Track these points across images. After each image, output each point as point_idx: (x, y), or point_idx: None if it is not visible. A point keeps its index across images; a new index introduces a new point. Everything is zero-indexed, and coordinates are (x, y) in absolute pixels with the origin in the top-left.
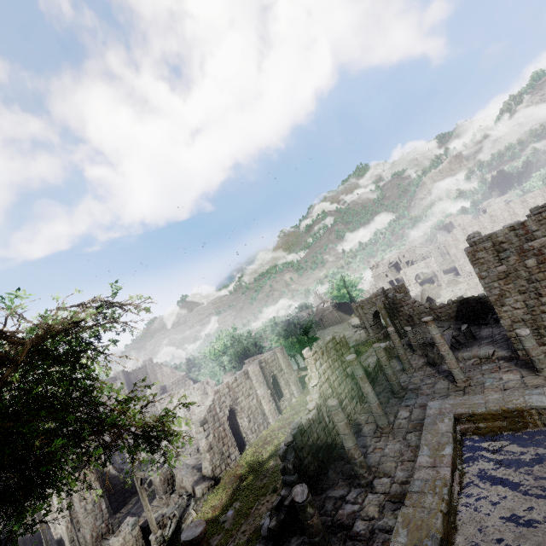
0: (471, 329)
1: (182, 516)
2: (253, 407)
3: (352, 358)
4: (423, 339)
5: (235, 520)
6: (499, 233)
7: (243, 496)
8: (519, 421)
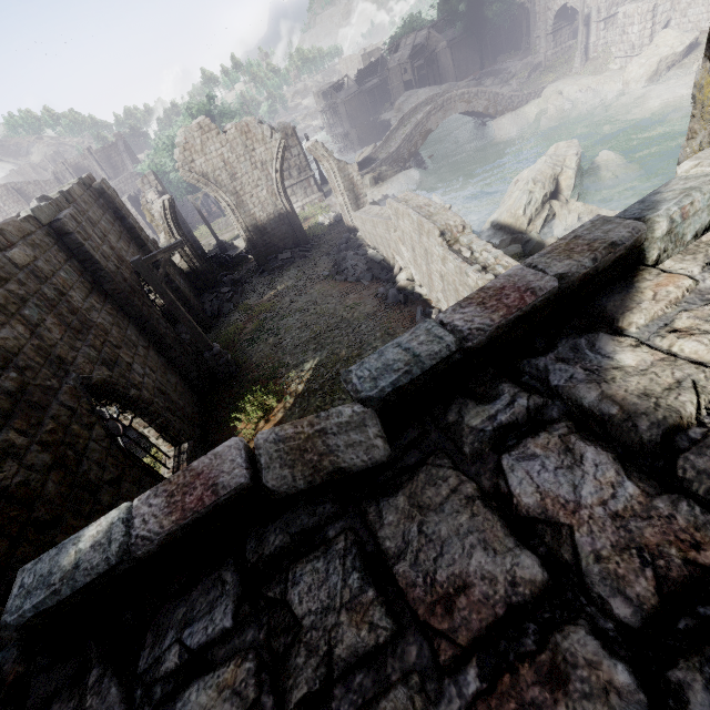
0: None
1: None
2: None
3: None
4: None
5: None
6: None
7: None
8: None
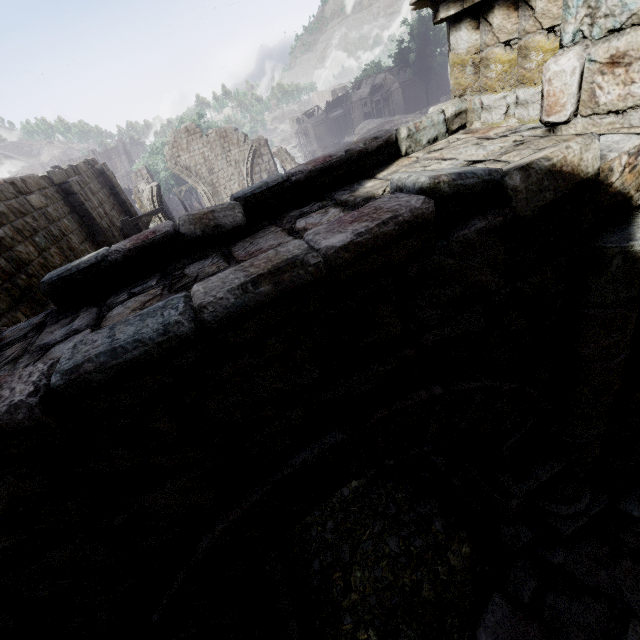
0: None
1: None
2: None
3: None
4: None
5: None
6: None
7: None
8: None
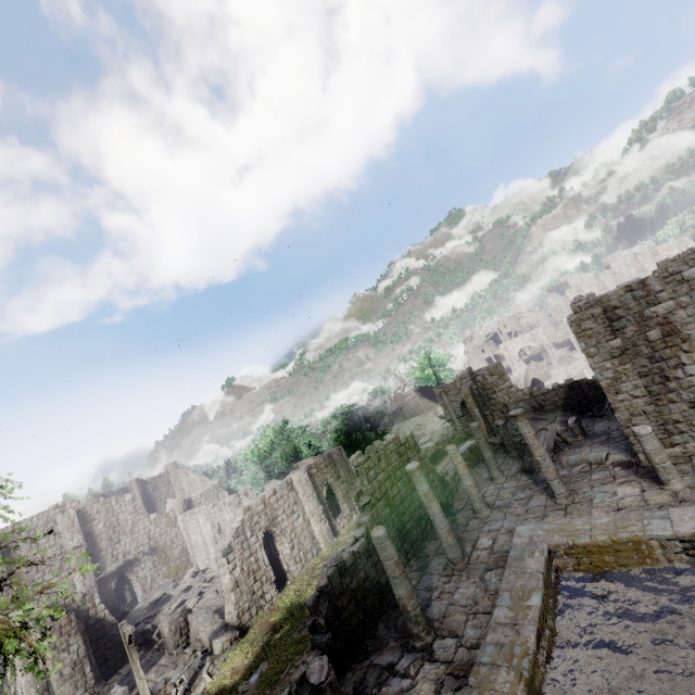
0: (582, 423)
1: (193, 682)
2: (299, 528)
3: (414, 467)
4: (521, 437)
5: (258, 690)
6: (612, 295)
7: (273, 655)
8: (634, 555)
